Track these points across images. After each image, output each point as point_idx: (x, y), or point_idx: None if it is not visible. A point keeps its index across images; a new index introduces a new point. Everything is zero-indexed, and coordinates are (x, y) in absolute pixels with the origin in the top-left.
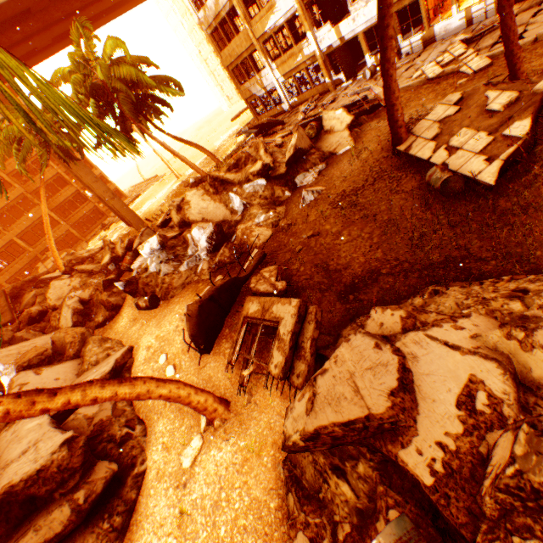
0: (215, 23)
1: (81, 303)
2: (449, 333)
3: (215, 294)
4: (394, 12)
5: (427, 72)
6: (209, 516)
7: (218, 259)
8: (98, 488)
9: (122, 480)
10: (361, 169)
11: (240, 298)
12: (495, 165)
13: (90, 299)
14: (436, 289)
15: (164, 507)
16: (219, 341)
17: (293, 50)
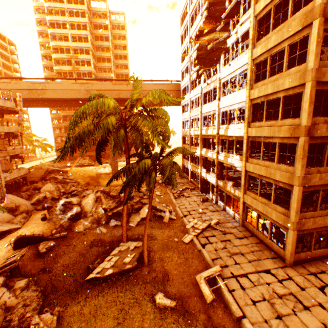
0: (185, 135)
1: (43, 197)
2: (6, 296)
3: (30, 237)
4: (219, 188)
5: (190, 222)
6: None
7: (64, 224)
8: None
9: None
10: (116, 237)
11: (39, 243)
12: (94, 275)
13: (47, 198)
14: (38, 289)
15: None
16: (20, 249)
17: (196, 165)
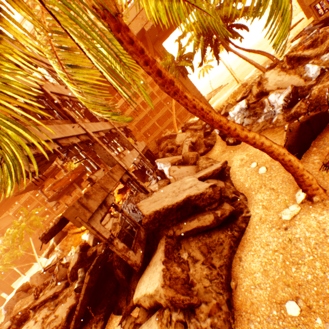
0: None
1: (191, 143)
2: None
3: (309, 120)
4: None
5: None
6: (314, 249)
7: (293, 110)
8: (226, 213)
9: (234, 217)
10: None
11: (326, 128)
12: None
13: (195, 142)
14: None
15: (267, 236)
16: (306, 155)
17: None
